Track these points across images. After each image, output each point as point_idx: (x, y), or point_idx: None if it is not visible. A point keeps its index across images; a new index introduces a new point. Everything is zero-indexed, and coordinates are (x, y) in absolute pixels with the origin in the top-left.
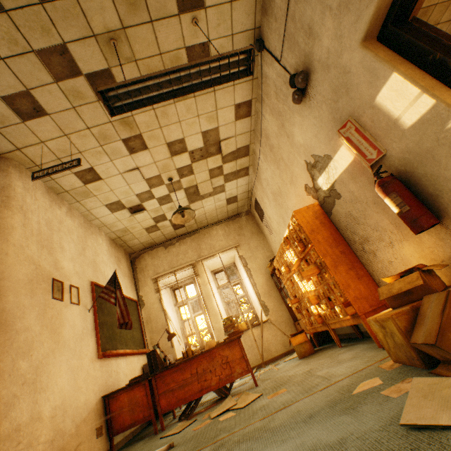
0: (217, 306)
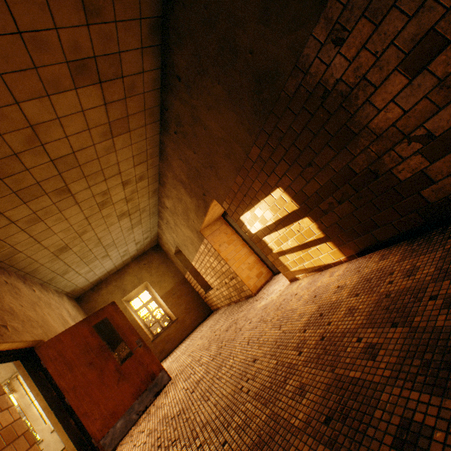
0: (38, 411)
